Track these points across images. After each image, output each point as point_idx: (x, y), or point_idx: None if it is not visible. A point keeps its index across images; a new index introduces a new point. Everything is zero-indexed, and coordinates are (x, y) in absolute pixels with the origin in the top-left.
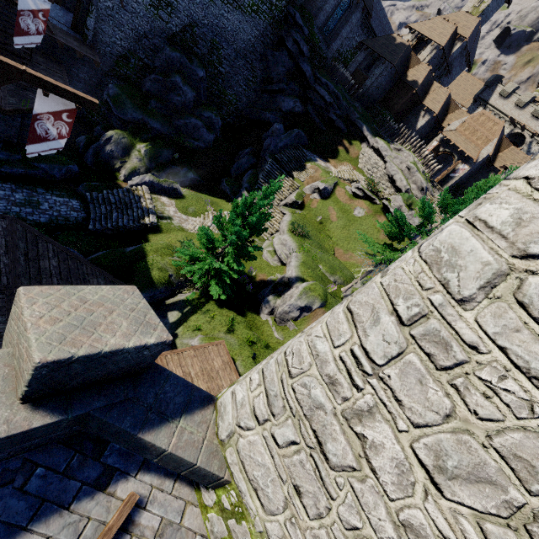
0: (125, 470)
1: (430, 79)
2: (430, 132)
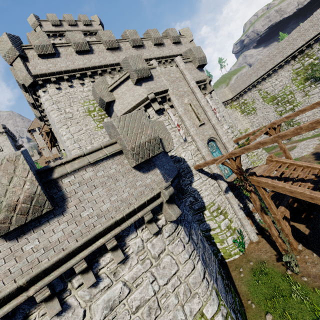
0: None
1: None
2: None
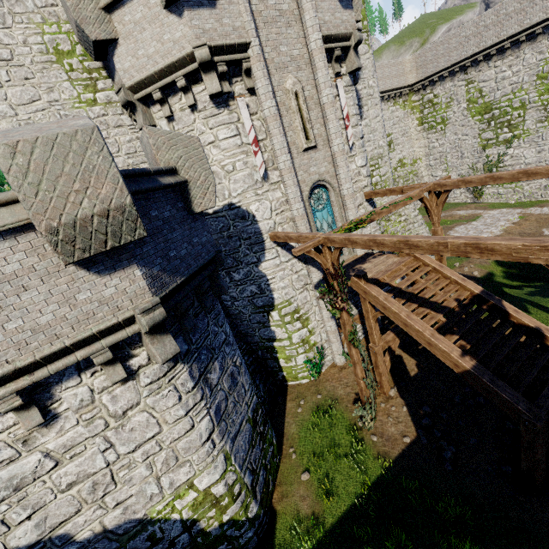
0: None
1: None
2: None
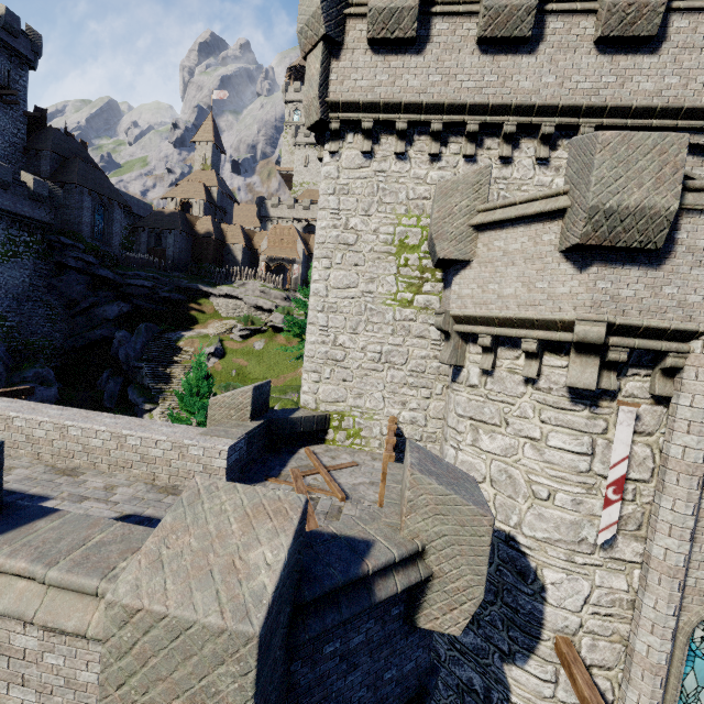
0: (295, 450)
1: (217, 224)
2: (252, 258)
